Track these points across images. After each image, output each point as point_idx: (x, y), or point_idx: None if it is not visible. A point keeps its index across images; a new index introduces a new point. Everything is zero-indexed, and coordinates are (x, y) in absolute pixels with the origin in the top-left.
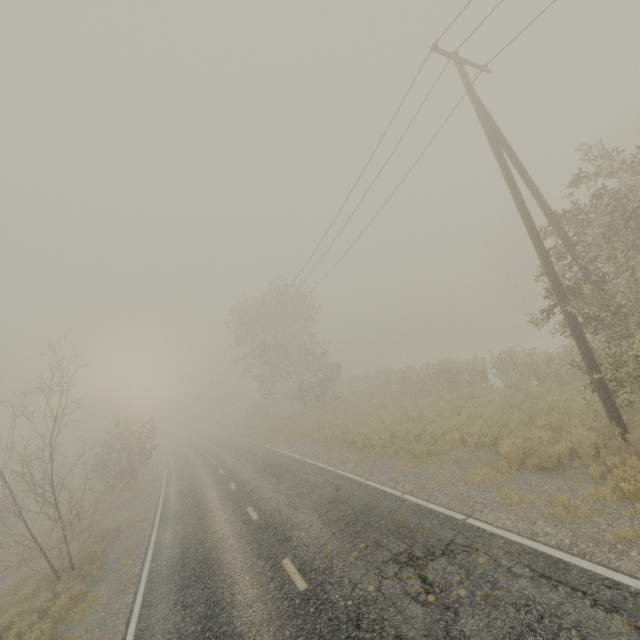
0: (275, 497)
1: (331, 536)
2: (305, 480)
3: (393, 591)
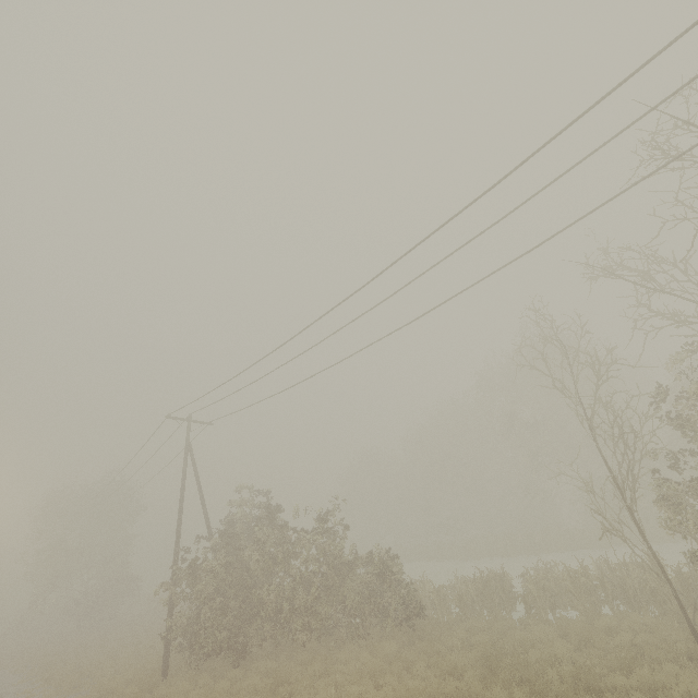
0: None
1: None
2: None
3: None
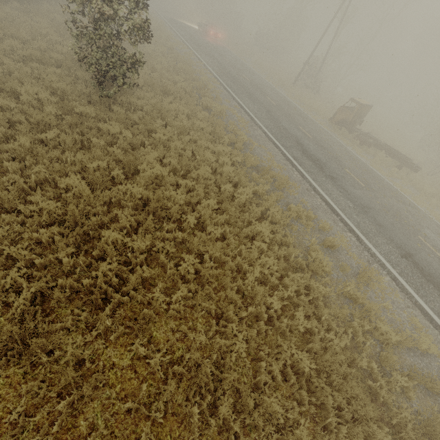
0: None
1: None
2: None
3: None
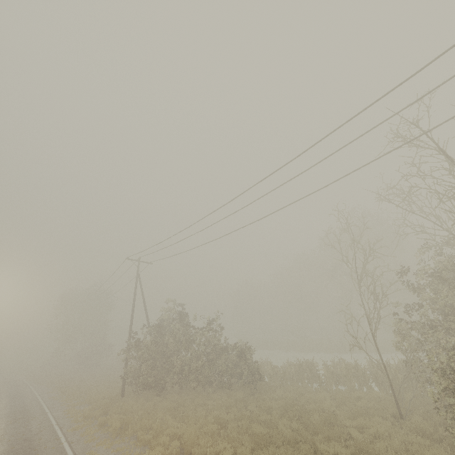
0: (2, 405)
1: (5, 414)
2: (23, 400)
3: (4, 423)
